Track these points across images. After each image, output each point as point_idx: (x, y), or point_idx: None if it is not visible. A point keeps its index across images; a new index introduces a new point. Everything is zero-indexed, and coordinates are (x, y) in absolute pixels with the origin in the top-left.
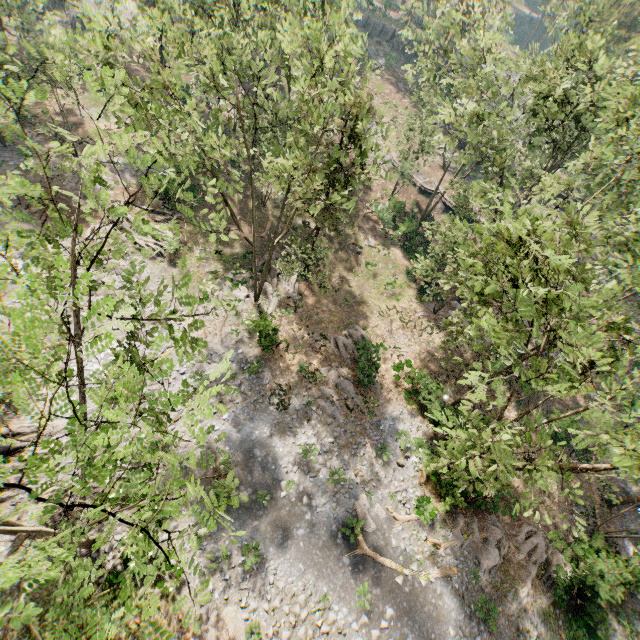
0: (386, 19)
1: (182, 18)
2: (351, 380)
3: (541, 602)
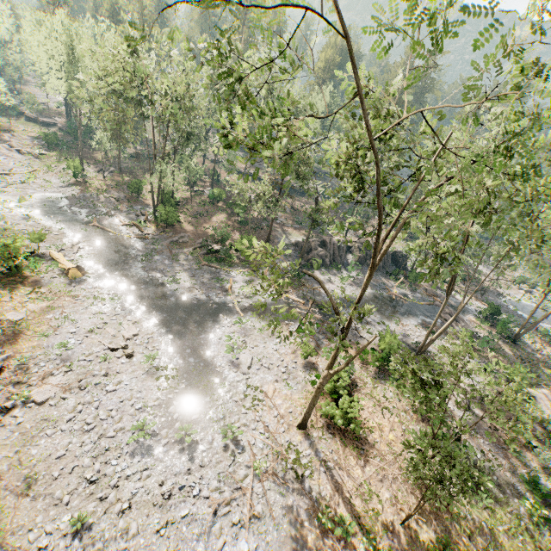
0: None
1: None
2: (124, 195)
3: (196, 253)
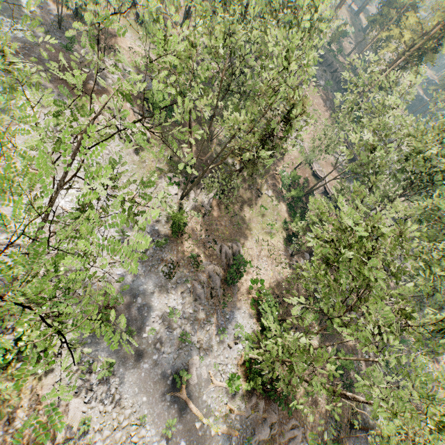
0: (335, 58)
1: (211, 1)
2: (221, 277)
3: None
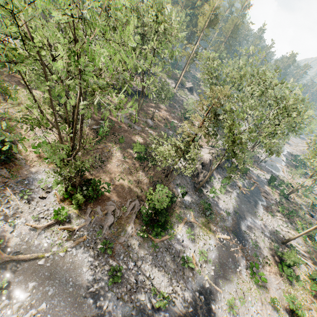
0: None
1: None
2: None
3: (139, 228)
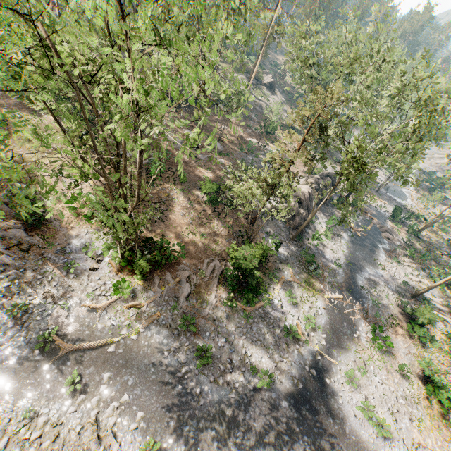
0: None
1: None
2: (21, 227)
3: (225, 296)
